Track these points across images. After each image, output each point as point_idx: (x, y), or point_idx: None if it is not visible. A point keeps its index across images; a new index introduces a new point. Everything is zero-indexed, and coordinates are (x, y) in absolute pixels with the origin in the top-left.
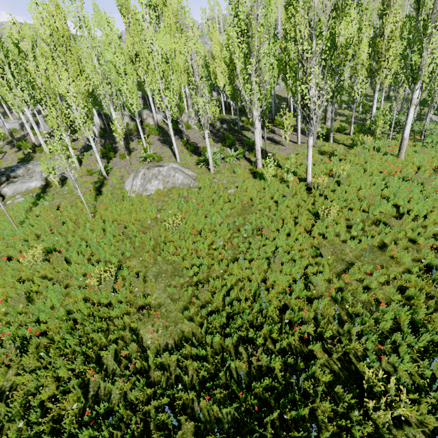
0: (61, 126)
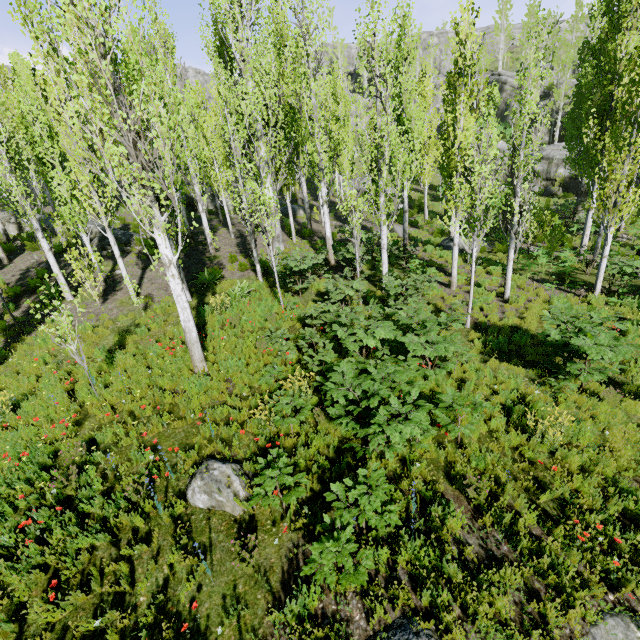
0: None
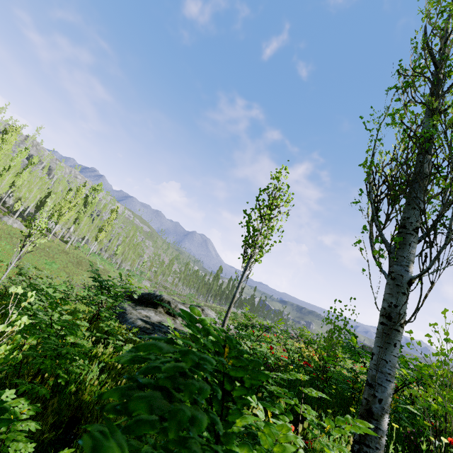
0: None
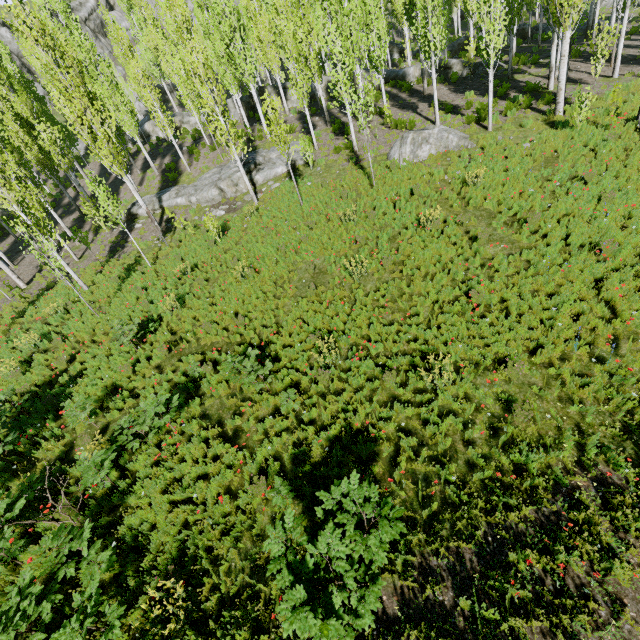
0: (305, 97)
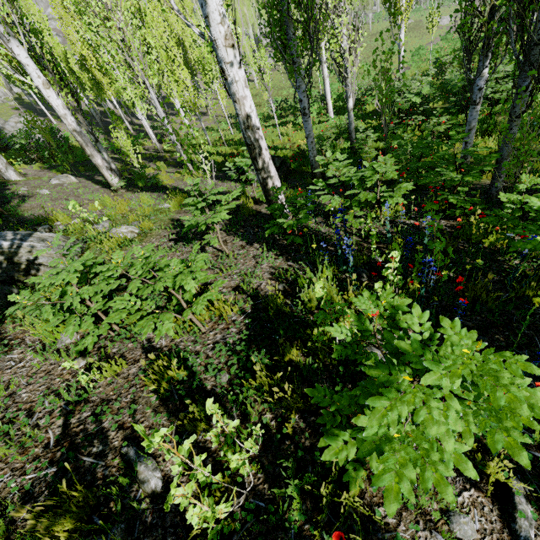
0: None
